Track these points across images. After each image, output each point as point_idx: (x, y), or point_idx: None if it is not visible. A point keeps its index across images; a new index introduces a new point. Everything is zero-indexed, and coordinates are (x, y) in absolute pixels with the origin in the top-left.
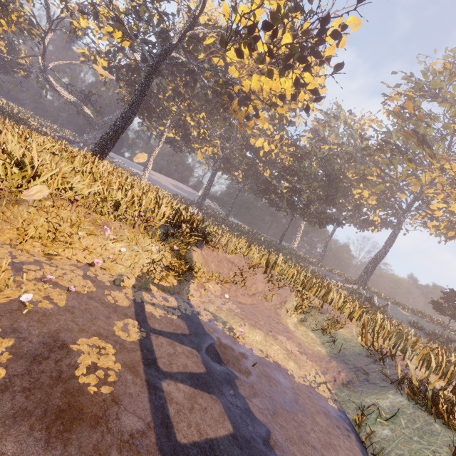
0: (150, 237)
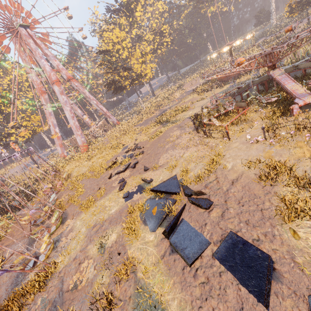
0: (178, 91)
